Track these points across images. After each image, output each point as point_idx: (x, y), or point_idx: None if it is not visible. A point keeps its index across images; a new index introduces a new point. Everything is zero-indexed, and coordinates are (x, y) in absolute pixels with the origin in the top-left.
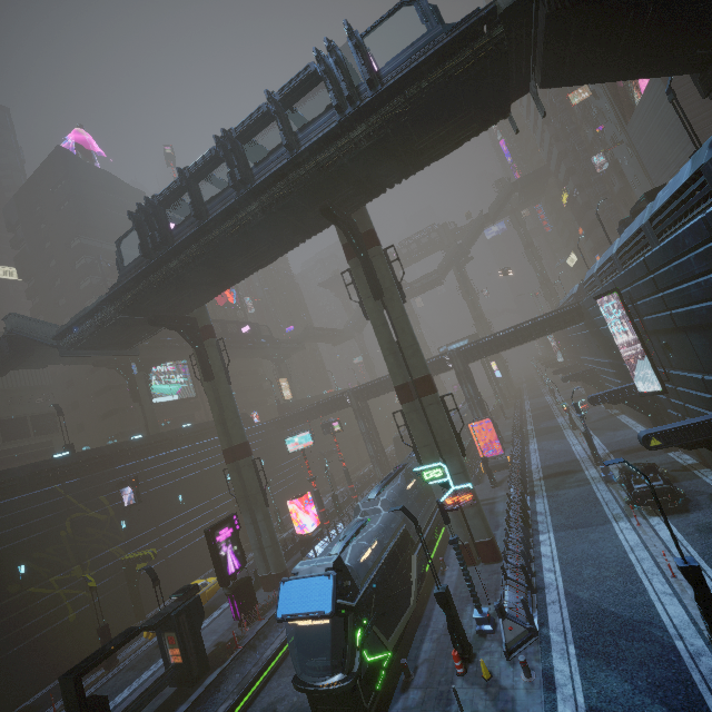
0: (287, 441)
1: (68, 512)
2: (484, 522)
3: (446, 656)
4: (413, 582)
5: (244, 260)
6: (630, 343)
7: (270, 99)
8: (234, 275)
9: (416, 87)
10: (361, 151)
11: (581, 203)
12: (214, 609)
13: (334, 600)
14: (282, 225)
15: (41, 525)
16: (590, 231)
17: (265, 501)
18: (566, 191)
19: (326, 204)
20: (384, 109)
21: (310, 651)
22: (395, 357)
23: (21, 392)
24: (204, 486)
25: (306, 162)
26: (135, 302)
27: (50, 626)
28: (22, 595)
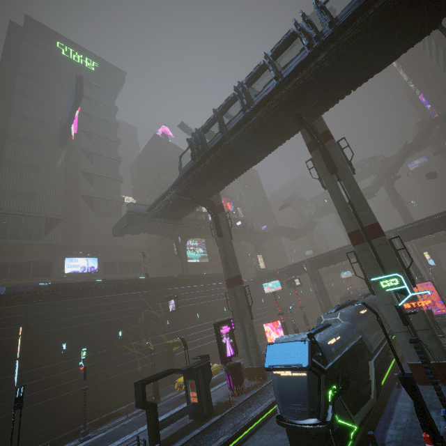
0: (264, 285)
1: (143, 308)
2: (440, 345)
3: (414, 442)
4: (371, 381)
5: (244, 159)
6: None
7: (266, 56)
8: (238, 170)
9: (364, 16)
10: (323, 70)
11: None
12: (215, 384)
13: (309, 357)
14: (268, 131)
15: (131, 311)
16: None
17: (250, 315)
18: None
19: (297, 112)
20: (340, 37)
21: (289, 402)
22: (347, 212)
23: (128, 250)
24: (211, 311)
25: (286, 85)
26: (186, 186)
27: (129, 370)
28: (119, 347)
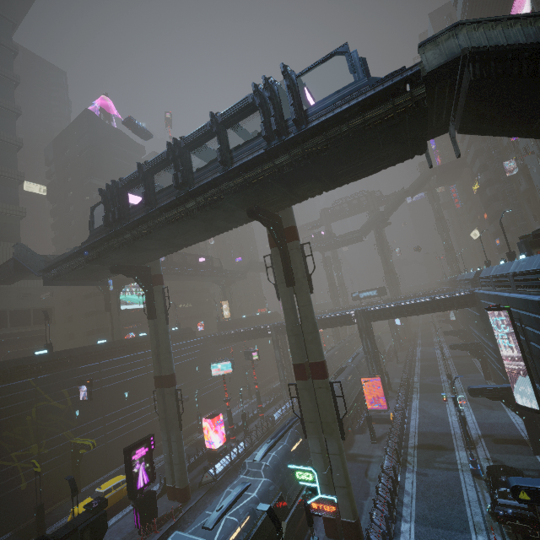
0: (212, 366)
1: (36, 400)
2: (351, 504)
3: None
4: None
5: (185, 237)
6: (514, 353)
7: (213, 120)
8: (178, 244)
9: (337, 130)
10: (283, 174)
11: (489, 194)
12: (128, 502)
13: None
14: (215, 217)
15: (13, 410)
16: (493, 218)
17: (179, 425)
18: (478, 182)
19: (252, 208)
20: (306, 144)
21: None
22: (296, 339)
23: (30, 290)
24: (146, 386)
25: (236, 177)
26: (98, 257)
27: (5, 492)
28: None
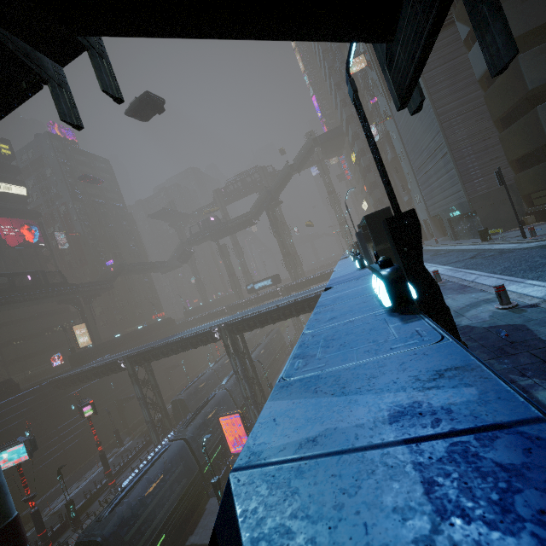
0: None
1: None
2: None
3: None
4: None
5: None
6: None
7: None
8: None
9: None
10: None
11: (363, 165)
12: None
13: None
14: None
15: None
16: (371, 190)
17: None
18: (354, 152)
19: None
20: None
21: None
22: None
23: None
24: None
25: None
26: None
27: None
28: None
